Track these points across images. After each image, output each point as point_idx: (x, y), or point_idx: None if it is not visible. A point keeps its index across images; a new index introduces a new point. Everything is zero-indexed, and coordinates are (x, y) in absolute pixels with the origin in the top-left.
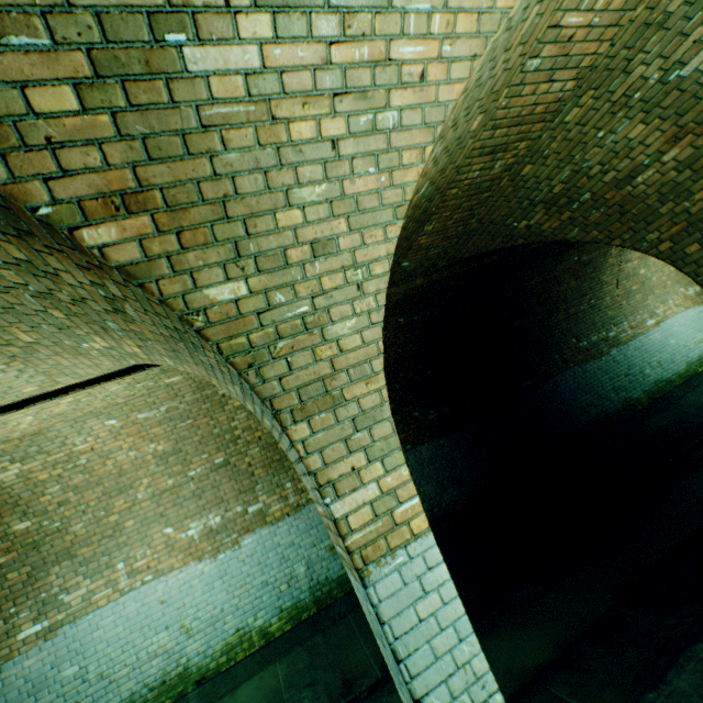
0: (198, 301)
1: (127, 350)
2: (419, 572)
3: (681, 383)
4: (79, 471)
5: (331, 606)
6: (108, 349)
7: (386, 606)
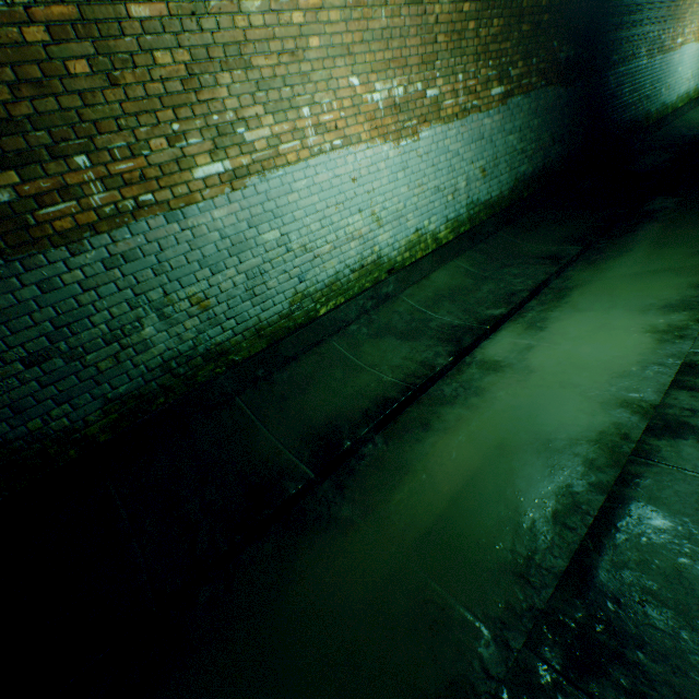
0: None
1: None
2: None
3: (672, 112)
4: None
5: (483, 225)
6: None
7: None
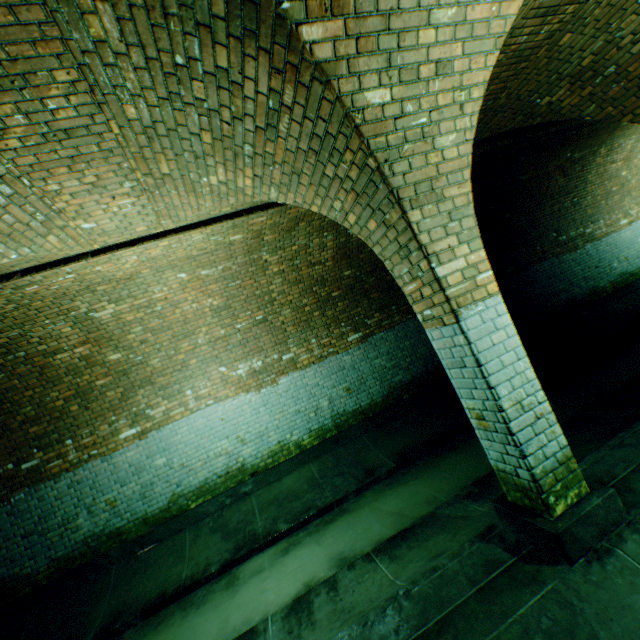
0: (359, 102)
1: (238, 185)
2: (492, 318)
3: None
4: (155, 317)
5: (348, 430)
6: (220, 185)
7: (471, 334)
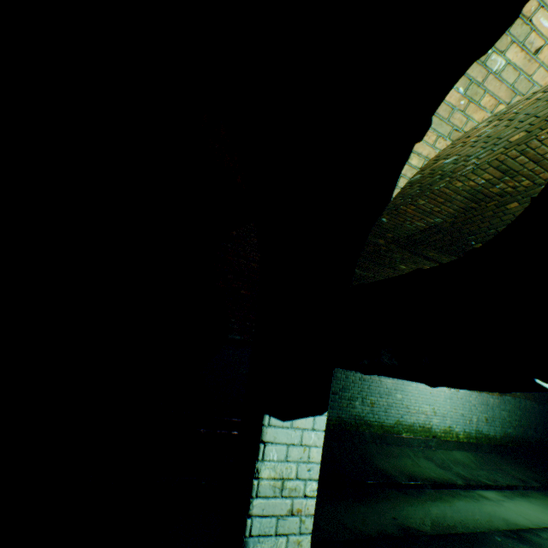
0: None
1: None
2: None
3: None
4: None
5: (483, 444)
6: None
7: None
